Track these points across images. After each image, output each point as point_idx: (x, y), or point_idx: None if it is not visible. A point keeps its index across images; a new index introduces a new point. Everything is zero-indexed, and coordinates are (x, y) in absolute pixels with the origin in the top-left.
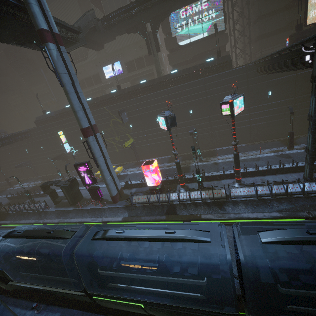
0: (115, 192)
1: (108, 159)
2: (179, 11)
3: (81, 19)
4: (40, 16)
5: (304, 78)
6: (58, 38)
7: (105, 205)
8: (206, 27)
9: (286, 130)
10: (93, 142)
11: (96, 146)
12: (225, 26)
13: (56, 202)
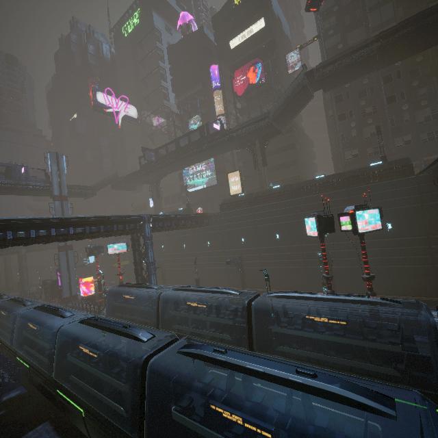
0: (66, 295)
1: (73, 270)
2: (189, 169)
3: (104, 180)
4: (57, 189)
5: (228, 235)
6: (65, 198)
7: (58, 304)
8: (205, 181)
9: (224, 279)
10: (62, 256)
11: (63, 259)
12: (217, 182)
13: (46, 296)
